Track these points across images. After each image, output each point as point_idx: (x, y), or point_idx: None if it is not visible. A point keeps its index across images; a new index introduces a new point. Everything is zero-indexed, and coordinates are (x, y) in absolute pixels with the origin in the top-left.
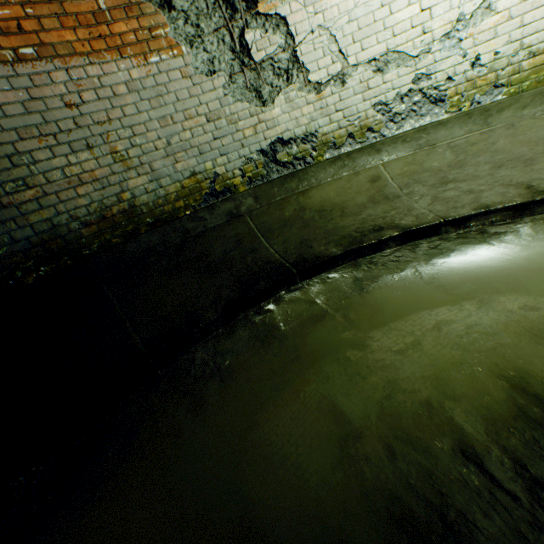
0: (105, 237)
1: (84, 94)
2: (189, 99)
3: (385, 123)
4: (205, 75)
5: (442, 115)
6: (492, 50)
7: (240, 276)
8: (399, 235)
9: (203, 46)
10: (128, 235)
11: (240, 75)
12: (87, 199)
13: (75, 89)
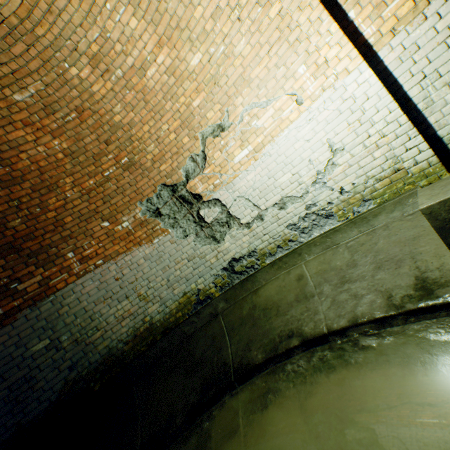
0: (137, 348)
1: (124, 271)
2: (176, 253)
3: (299, 235)
4: (182, 238)
5: (336, 223)
6: (349, 182)
7: (206, 378)
8: (300, 344)
9: (179, 225)
10: (150, 343)
11: (202, 232)
12: (127, 327)
13: (120, 270)
